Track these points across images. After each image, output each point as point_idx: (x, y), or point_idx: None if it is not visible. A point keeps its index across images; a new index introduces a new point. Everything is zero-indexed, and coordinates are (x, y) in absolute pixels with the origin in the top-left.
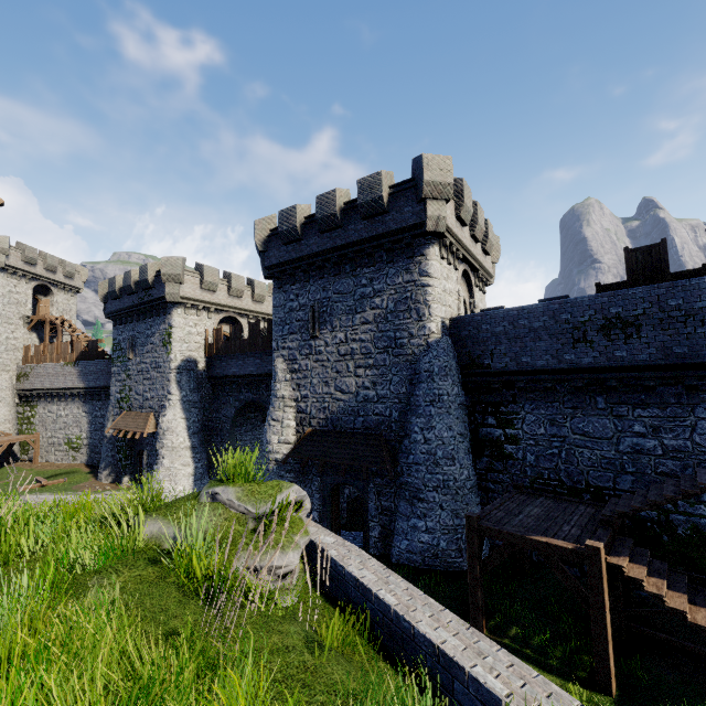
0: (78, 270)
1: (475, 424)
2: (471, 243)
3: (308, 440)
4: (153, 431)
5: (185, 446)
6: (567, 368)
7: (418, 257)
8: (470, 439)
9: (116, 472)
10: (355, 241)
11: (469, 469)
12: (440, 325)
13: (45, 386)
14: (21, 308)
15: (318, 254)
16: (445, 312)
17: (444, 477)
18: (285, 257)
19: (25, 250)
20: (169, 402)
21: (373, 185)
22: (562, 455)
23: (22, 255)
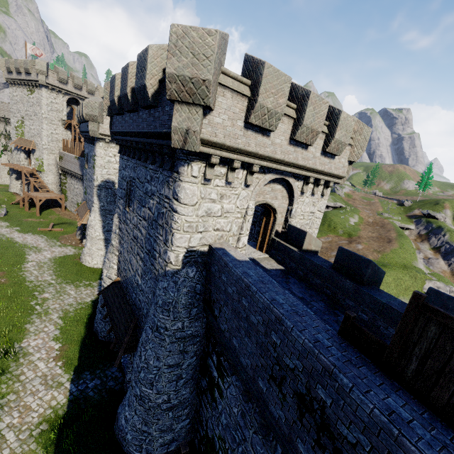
0: (98, 88)
1: (208, 349)
2: (292, 147)
3: (113, 287)
4: (86, 223)
5: (100, 238)
6: (256, 395)
7: (175, 173)
8: (203, 357)
9: (82, 234)
10: (140, 131)
11: (170, 394)
12: (183, 256)
13: (68, 168)
14: (60, 114)
15: (128, 134)
16: (201, 239)
17: (141, 393)
18: (117, 127)
19: (58, 73)
20: (93, 207)
21: (142, 66)
22: (239, 448)
23: (57, 76)
